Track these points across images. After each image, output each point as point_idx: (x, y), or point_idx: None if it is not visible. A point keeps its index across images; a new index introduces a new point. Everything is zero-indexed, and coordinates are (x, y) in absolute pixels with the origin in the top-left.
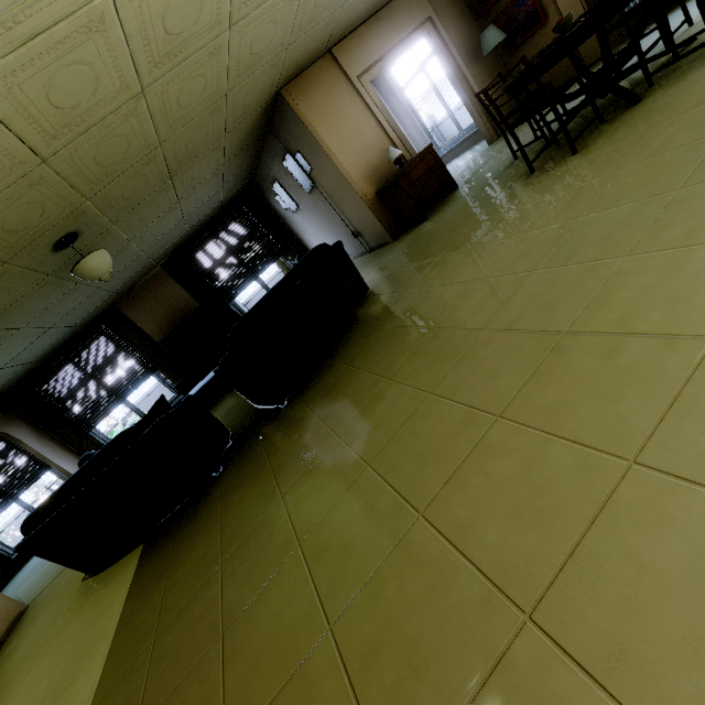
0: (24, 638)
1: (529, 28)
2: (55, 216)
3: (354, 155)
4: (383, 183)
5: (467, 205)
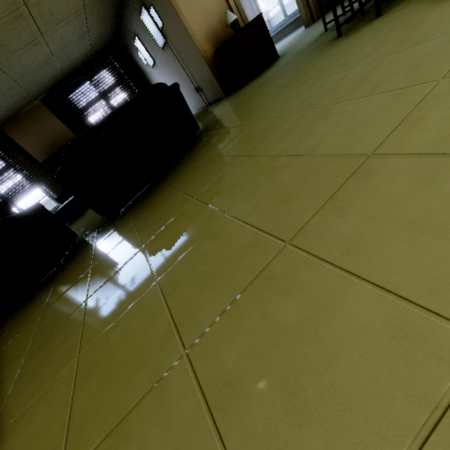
0: None
1: None
2: None
3: (198, 15)
4: (221, 45)
5: (283, 66)
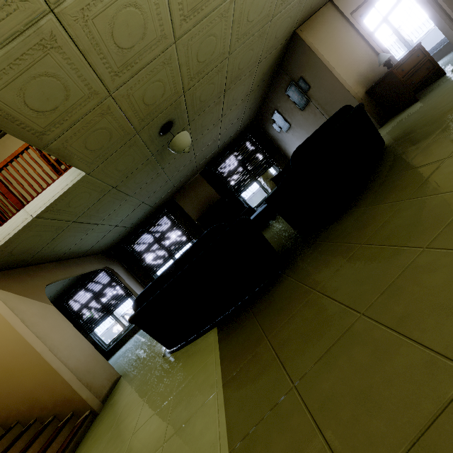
0: (124, 393)
1: None
2: (167, 101)
3: (347, 67)
4: (371, 85)
5: None
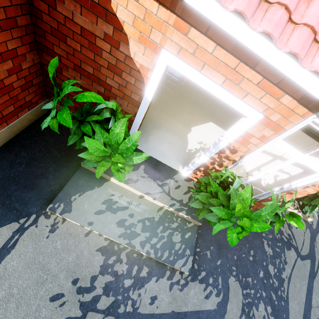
0: None
1: None
2: None
3: None
4: None
5: None
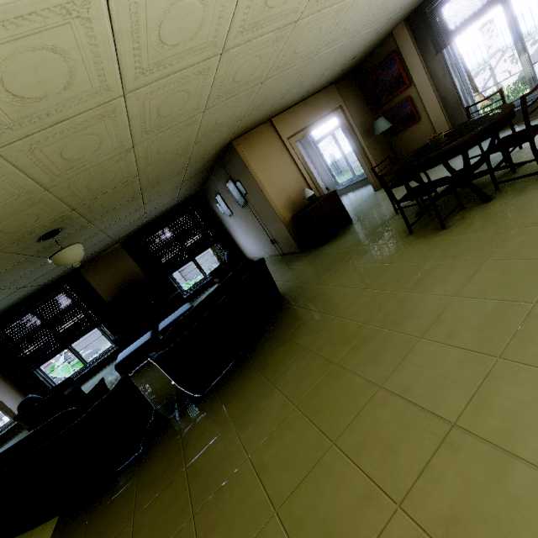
0: None
1: (407, 122)
2: (46, 220)
3: (279, 190)
4: (298, 211)
5: (360, 242)
